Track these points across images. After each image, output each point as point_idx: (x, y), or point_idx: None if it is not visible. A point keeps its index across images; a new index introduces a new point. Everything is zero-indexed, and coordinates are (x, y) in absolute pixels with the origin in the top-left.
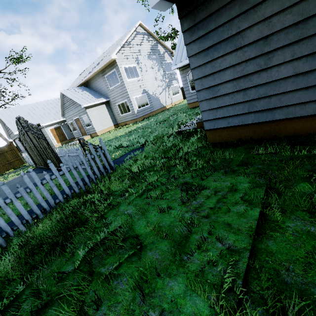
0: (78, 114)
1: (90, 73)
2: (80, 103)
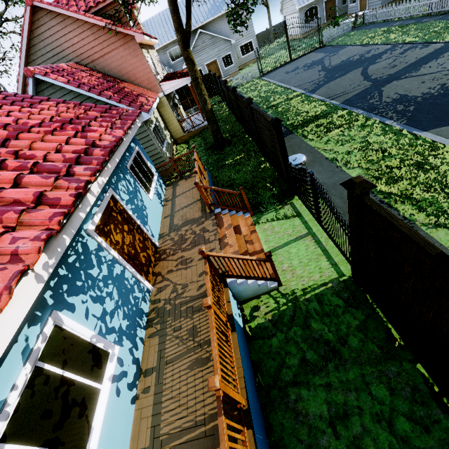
0: (216, 55)
1: (218, 14)
2: (230, 39)
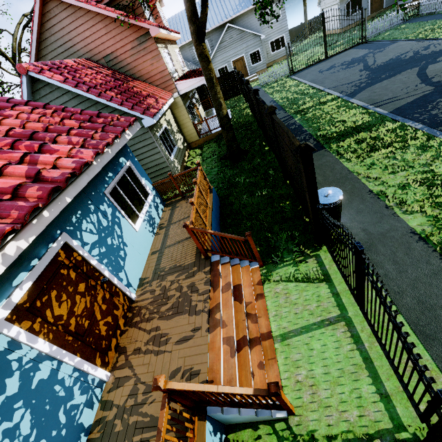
0: (244, 52)
1: (249, 7)
2: (260, 34)
